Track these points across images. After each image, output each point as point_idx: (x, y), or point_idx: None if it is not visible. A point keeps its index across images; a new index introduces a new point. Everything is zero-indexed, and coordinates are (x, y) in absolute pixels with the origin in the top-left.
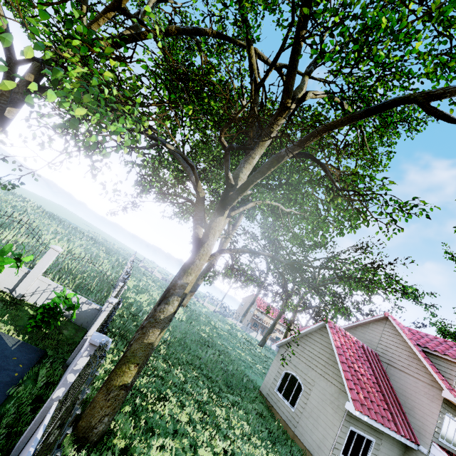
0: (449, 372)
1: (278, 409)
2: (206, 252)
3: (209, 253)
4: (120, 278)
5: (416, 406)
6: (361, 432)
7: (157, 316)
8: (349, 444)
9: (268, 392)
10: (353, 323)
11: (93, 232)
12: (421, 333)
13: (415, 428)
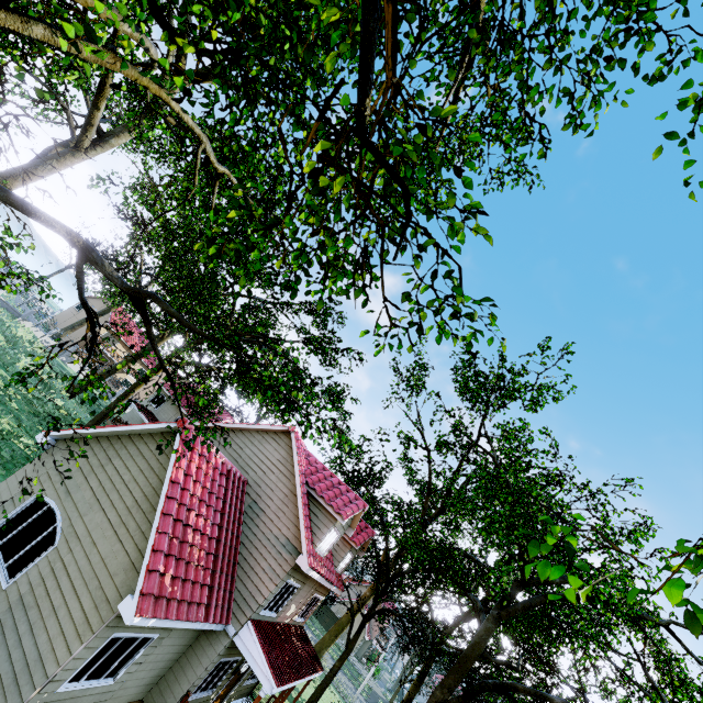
0: (322, 528)
1: None
2: None
3: None
4: None
5: (256, 568)
6: (135, 634)
7: None
8: (96, 661)
9: None
10: (239, 425)
11: None
12: (319, 465)
13: (237, 599)
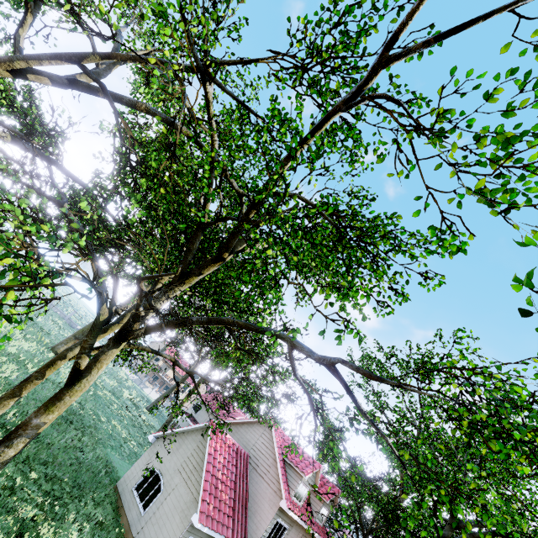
0: (294, 482)
1: (128, 510)
2: (83, 388)
3: (85, 388)
4: None
5: (258, 511)
6: None
7: None
8: None
9: (124, 489)
10: (242, 420)
11: None
12: (290, 441)
13: (249, 531)
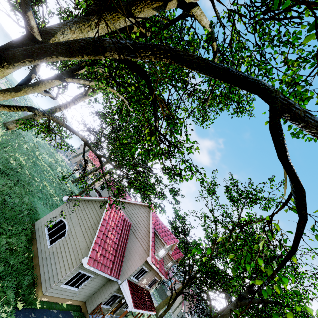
0: (158, 247)
1: (38, 242)
2: None
3: None
4: None
5: (131, 259)
6: (86, 273)
7: None
8: (73, 279)
9: (39, 227)
10: (131, 201)
11: None
12: (160, 222)
13: (123, 270)
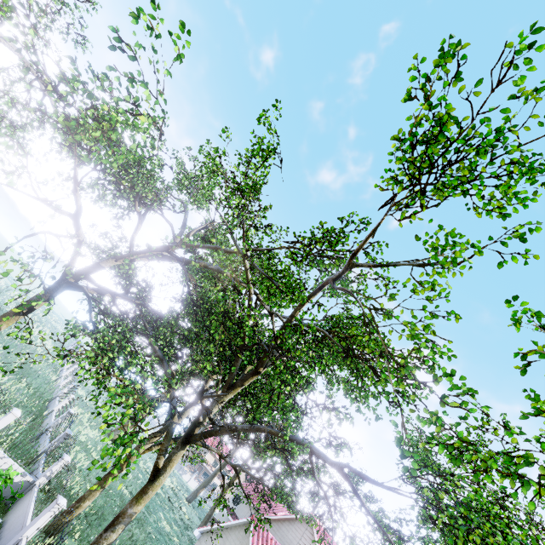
0: None
1: None
2: (160, 483)
3: (162, 484)
4: (55, 408)
5: None
6: None
7: (101, 543)
8: None
9: None
10: (283, 516)
11: (32, 293)
12: (333, 544)
13: None
